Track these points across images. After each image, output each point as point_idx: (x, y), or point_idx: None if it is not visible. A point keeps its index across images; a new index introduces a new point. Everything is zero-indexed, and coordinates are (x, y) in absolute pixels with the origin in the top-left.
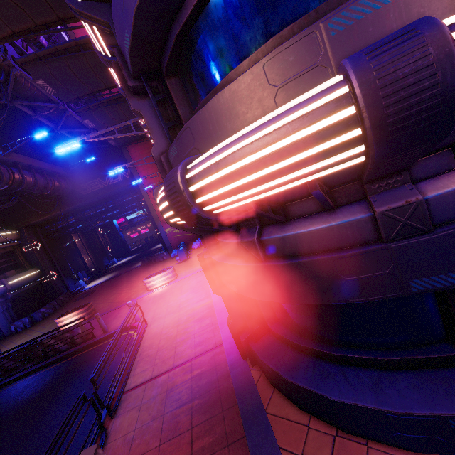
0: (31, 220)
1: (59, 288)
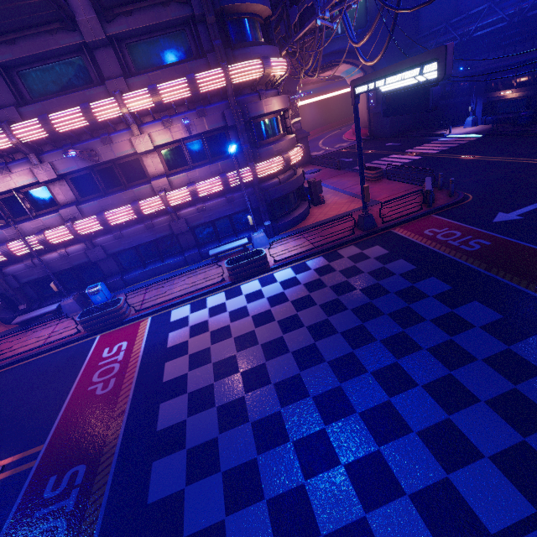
0: None
1: None
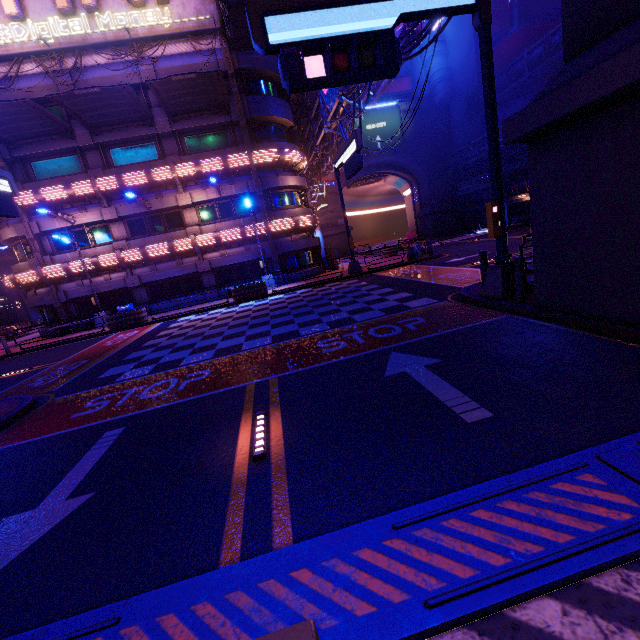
0: (4, 259)
1: (22, 316)
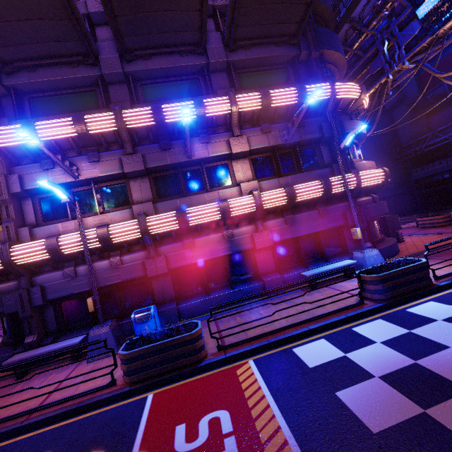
0: None
1: None
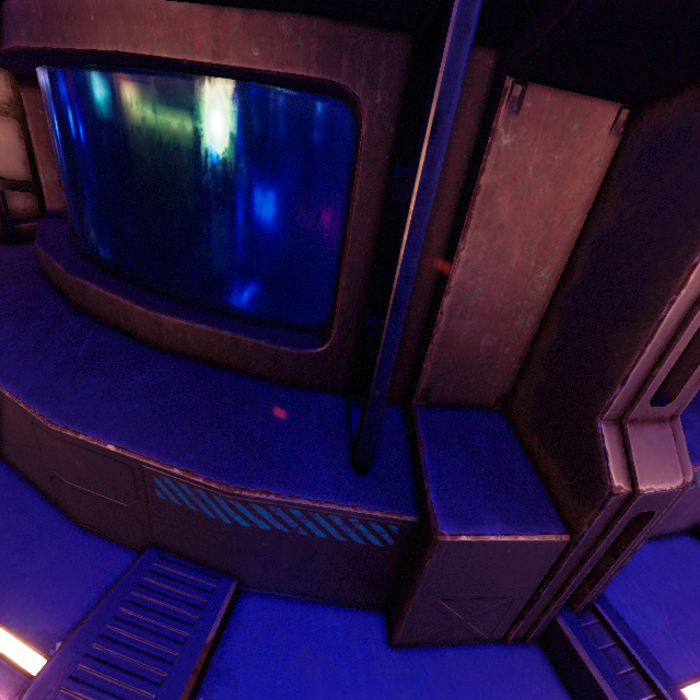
0: None
1: None
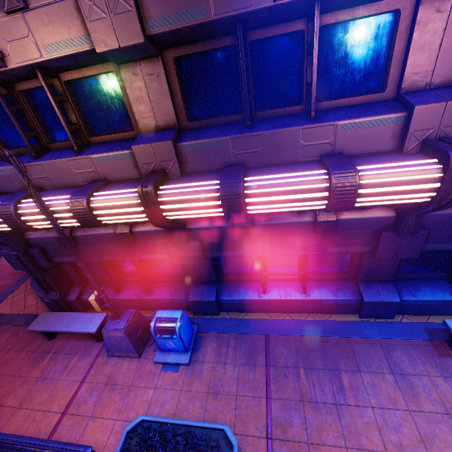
0: None
1: None
